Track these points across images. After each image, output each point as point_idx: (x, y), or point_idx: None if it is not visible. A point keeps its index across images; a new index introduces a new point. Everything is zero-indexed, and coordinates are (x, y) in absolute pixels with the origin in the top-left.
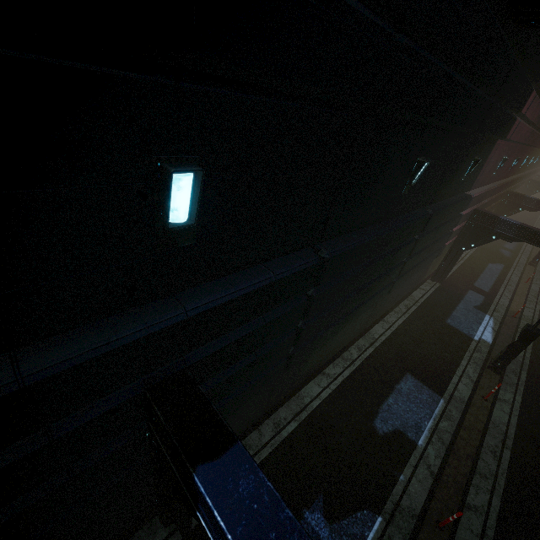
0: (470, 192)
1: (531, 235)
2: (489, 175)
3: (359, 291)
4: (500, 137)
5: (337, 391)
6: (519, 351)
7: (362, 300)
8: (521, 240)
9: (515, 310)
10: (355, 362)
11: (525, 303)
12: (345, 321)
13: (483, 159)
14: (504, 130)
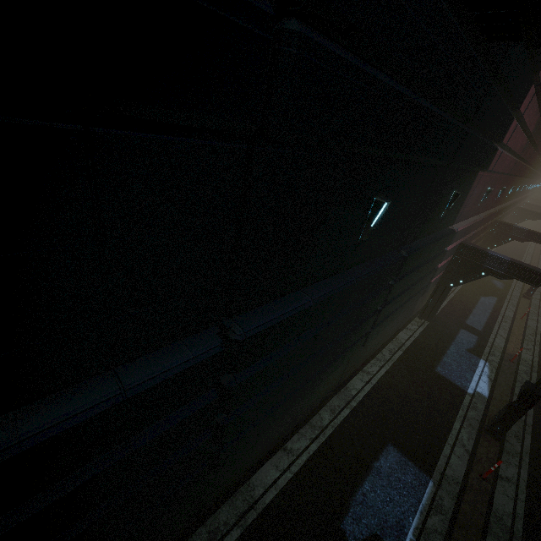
0: (453, 226)
1: (523, 273)
2: (474, 207)
3: (315, 357)
4: (481, 168)
5: (300, 474)
6: (520, 414)
7: (324, 364)
8: (512, 278)
9: (512, 352)
10: (326, 430)
11: (522, 343)
12: (302, 391)
13: (465, 191)
14: (485, 161)
